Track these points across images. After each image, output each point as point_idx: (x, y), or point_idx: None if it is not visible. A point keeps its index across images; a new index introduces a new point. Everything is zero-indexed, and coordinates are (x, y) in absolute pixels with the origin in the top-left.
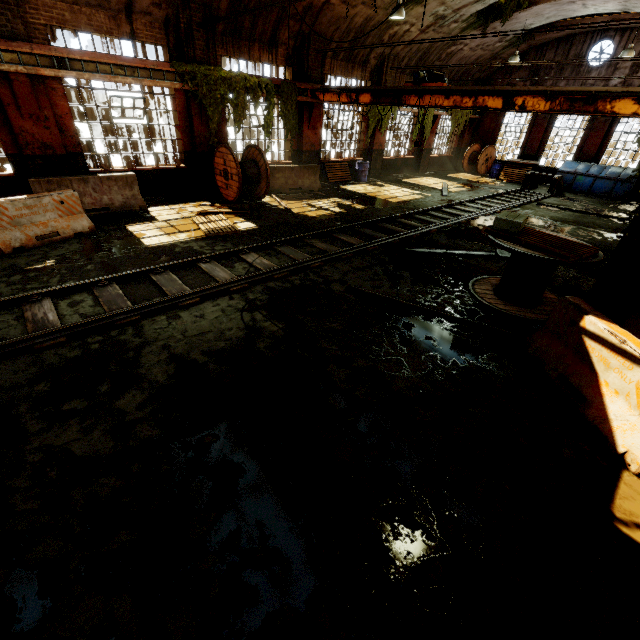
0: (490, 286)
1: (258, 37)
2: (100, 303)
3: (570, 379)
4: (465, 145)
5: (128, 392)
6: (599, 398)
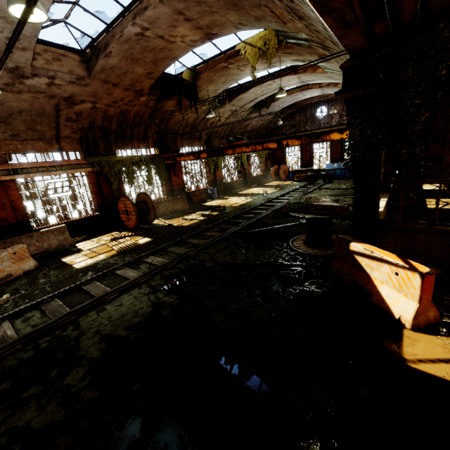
0: (302, 241)
1: (136, 137)
2: (46, 314)
3: (357, 282)
4: (270, 167)
5: (72, 370)
6: (375, 289)
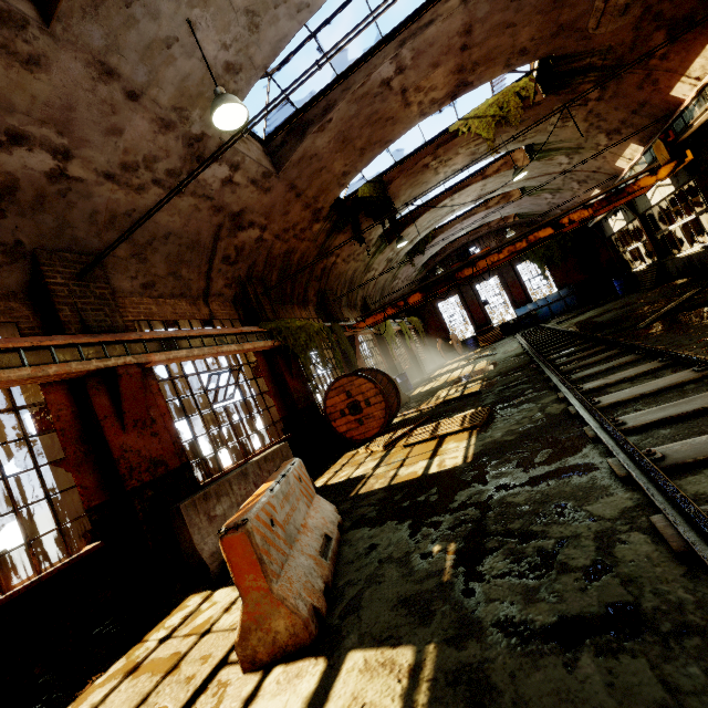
0: None
1: (295, 300)
2: None
3: None
4: (428, 346)
5: None
6: None
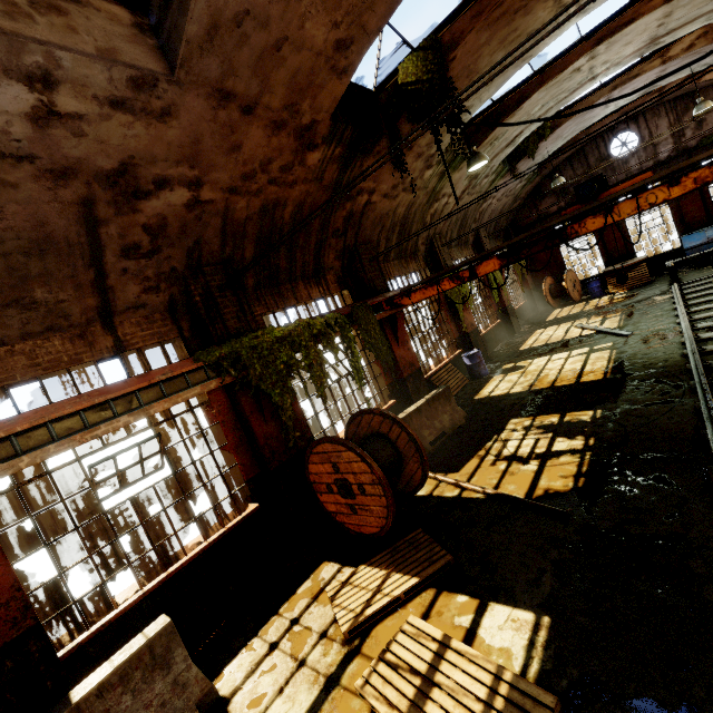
0: None
1: (300, 273)
2: None
3: None
4: (531, 285)
5: None
6: None
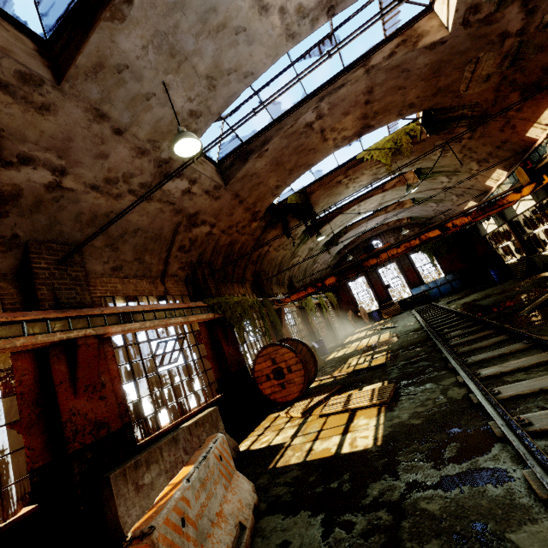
0: None
1: (235, 279)
2: None
3: None
4: (341, 316)
5: None
6: None
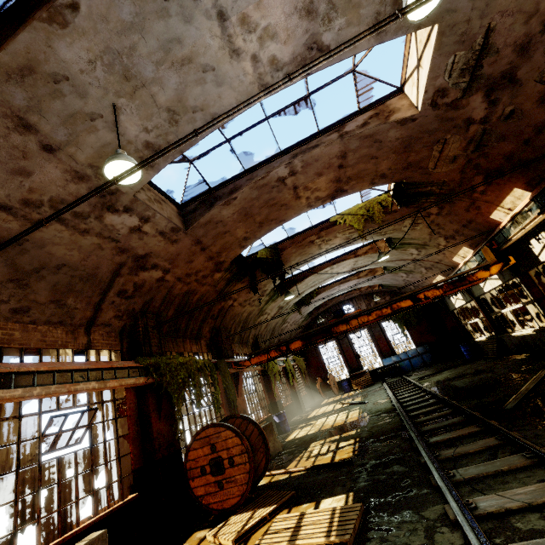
0: None
1: (189, 334)
2: None
3: None
4: (309, 382)
5: None
6: None
